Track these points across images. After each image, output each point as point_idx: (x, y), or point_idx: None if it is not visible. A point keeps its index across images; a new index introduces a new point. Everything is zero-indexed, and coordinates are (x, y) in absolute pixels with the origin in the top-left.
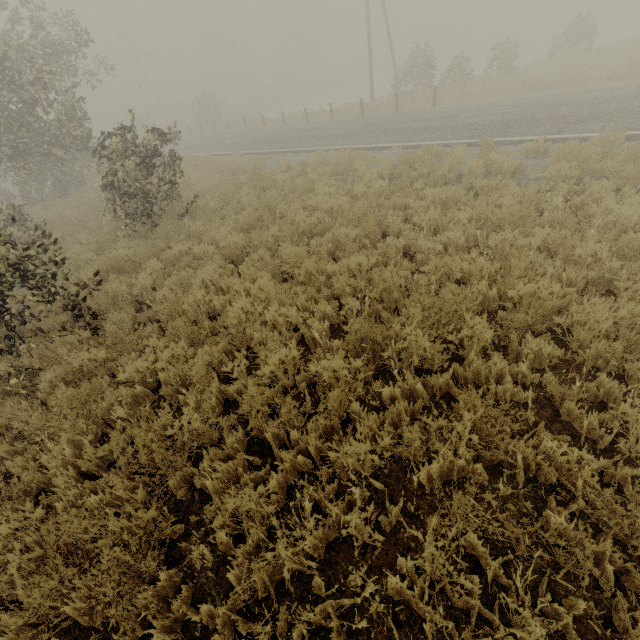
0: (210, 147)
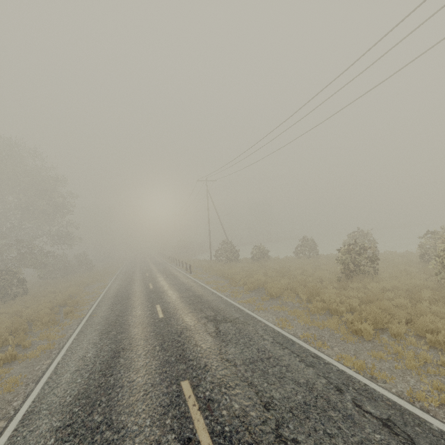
0: (128, 268)
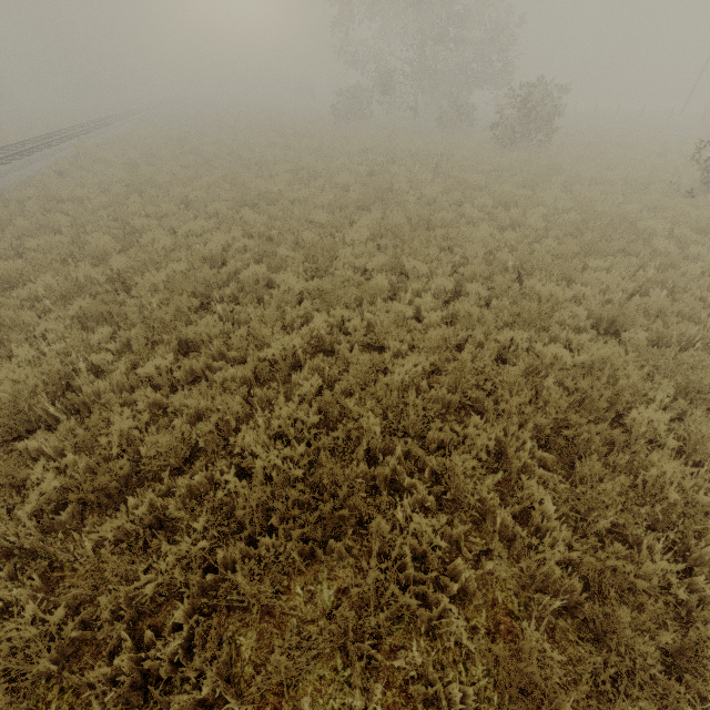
0: None
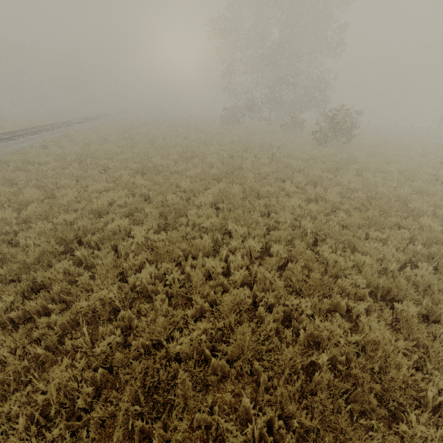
0: None
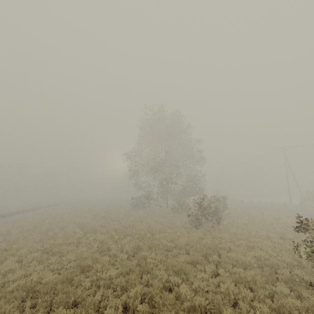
0: None
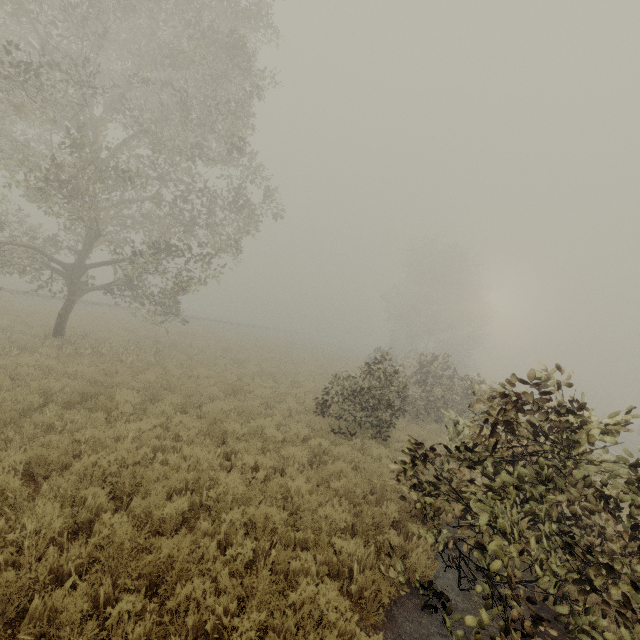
0: None
